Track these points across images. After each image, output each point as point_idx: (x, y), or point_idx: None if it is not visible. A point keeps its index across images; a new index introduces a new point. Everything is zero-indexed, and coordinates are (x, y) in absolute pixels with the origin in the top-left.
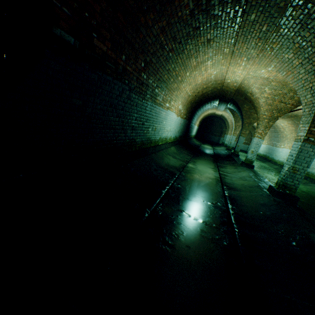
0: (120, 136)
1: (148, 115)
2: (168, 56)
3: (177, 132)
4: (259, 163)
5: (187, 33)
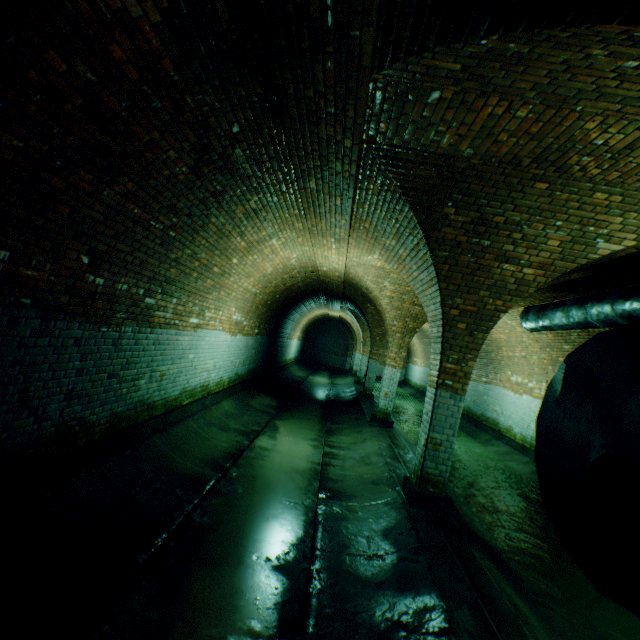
0: (15, 427)
1: (129, 354)
2: (167, 237)
3: (240, 365)
4: (414, 404)
5: (200, 200)
